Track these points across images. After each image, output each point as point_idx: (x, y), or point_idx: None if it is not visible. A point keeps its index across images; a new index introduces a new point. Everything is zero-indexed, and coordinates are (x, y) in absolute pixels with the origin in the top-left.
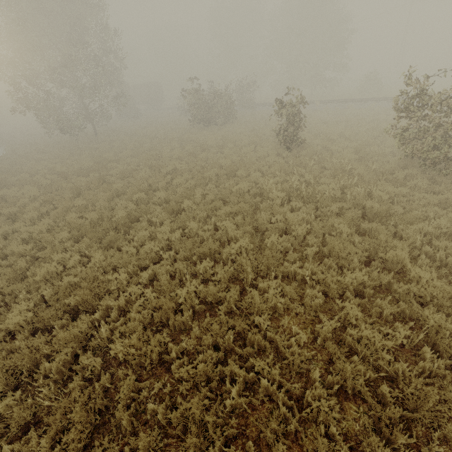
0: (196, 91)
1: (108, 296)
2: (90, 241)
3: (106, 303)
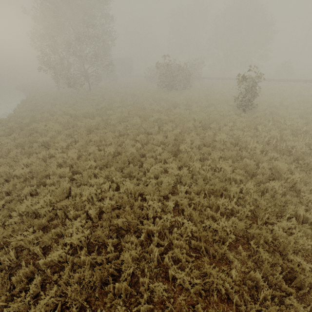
0: (166, 65)
1: (147, 221)
2: (114, 170)
3: (147, 227)
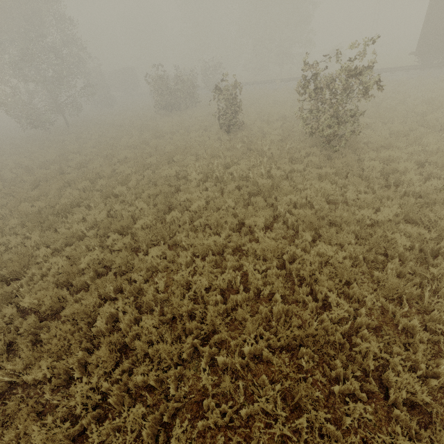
0: (156, 78)
1: (34, 267)
2: (32, 226)
3: (32, 272)
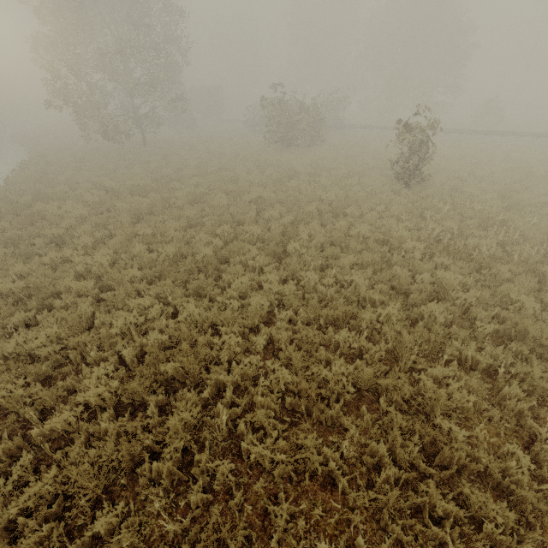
0: (280, 101)
1: (217, 367)
2: (172, 285)
3: (215, 376)
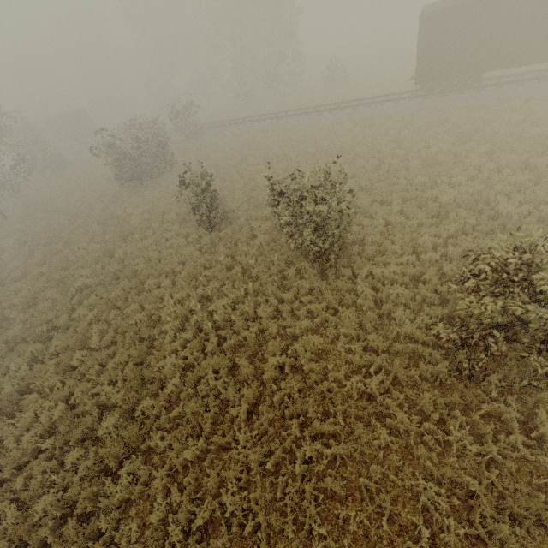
0: (109, 147)
1: None
2: None
3: None
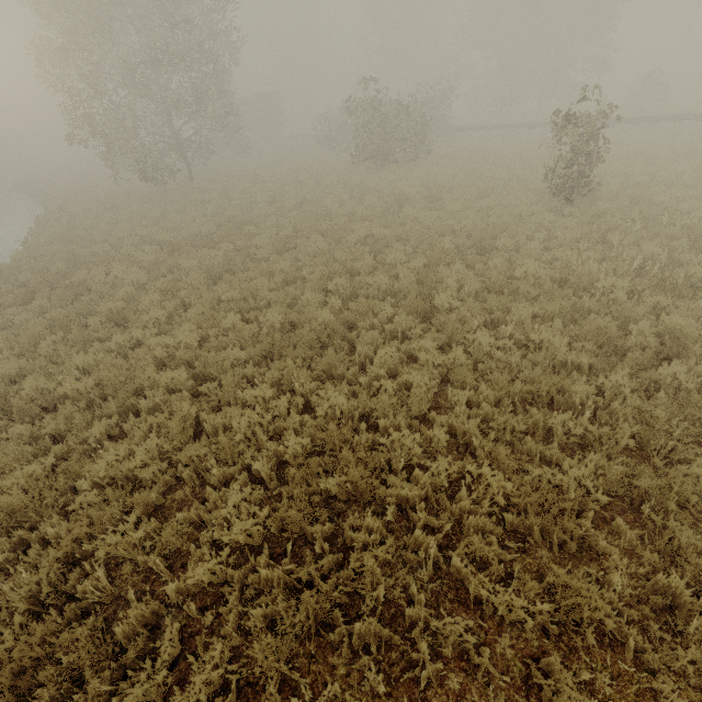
0: (369, 103)
1: (394, 478)
2: (293, 366)
3: (396, 491)
